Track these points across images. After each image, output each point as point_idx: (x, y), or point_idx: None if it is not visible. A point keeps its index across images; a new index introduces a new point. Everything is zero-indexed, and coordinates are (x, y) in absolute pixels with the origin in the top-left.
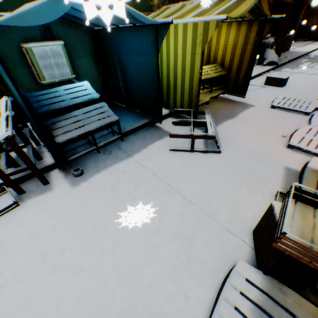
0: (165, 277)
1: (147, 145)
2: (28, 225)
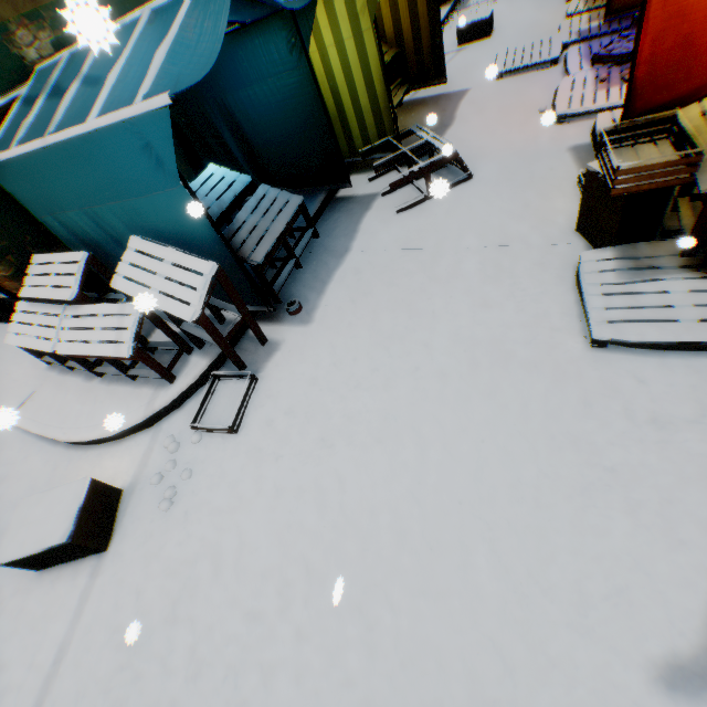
0: (514, 316)
1: (355, 227)
2: (298, 384)
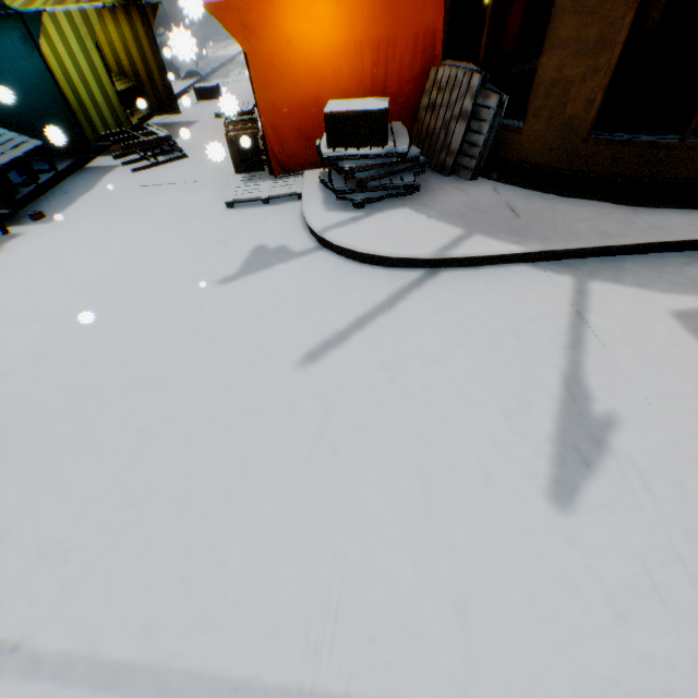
0: (194, 204)
1: (99, 179)
2: (39, 246)
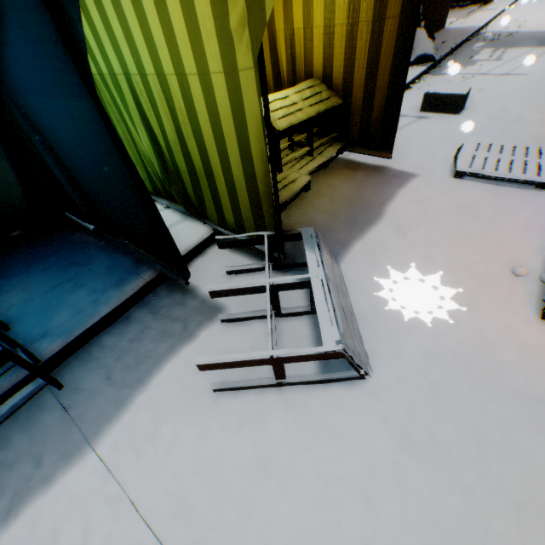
0: None
1: (148, 373)
2: None
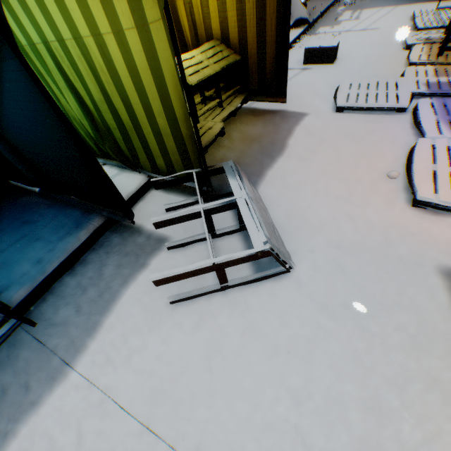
0: None
1: (111, 300)
2: None
